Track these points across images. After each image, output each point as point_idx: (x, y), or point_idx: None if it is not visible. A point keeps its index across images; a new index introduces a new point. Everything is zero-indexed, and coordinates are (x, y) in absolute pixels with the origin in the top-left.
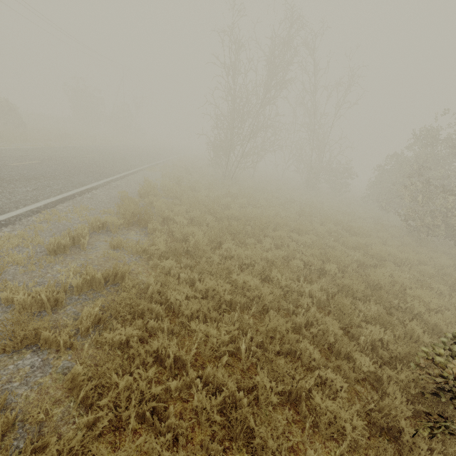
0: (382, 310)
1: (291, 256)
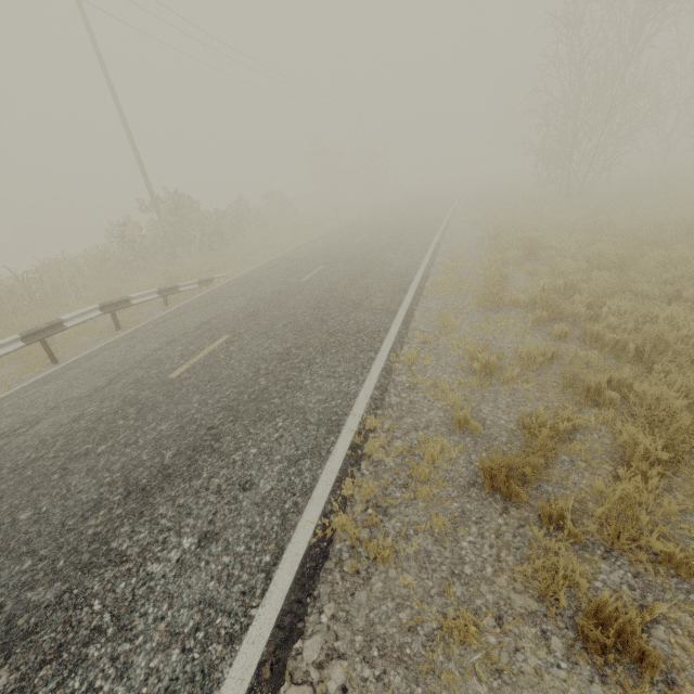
0: None
1: None
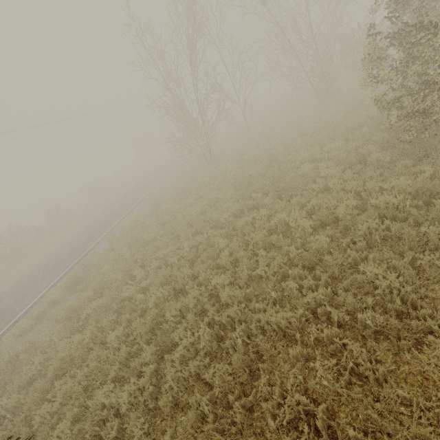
0: (149, 356)
1: (151, 283)
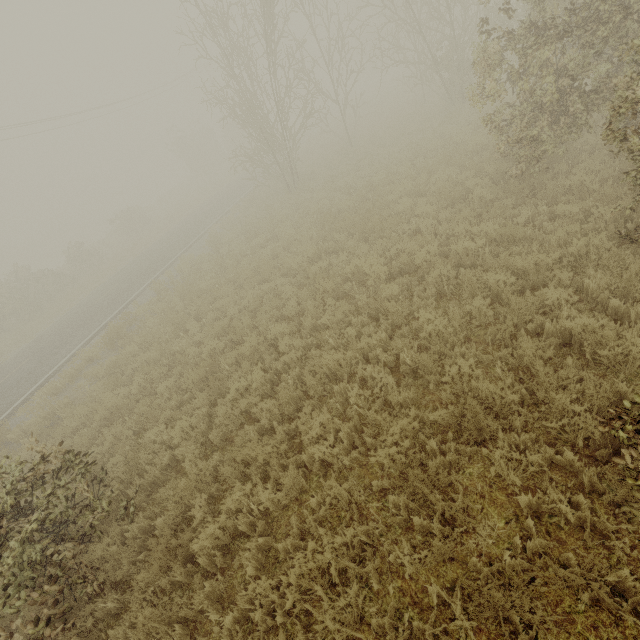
0: (202, 401)
1: (206, 336)
